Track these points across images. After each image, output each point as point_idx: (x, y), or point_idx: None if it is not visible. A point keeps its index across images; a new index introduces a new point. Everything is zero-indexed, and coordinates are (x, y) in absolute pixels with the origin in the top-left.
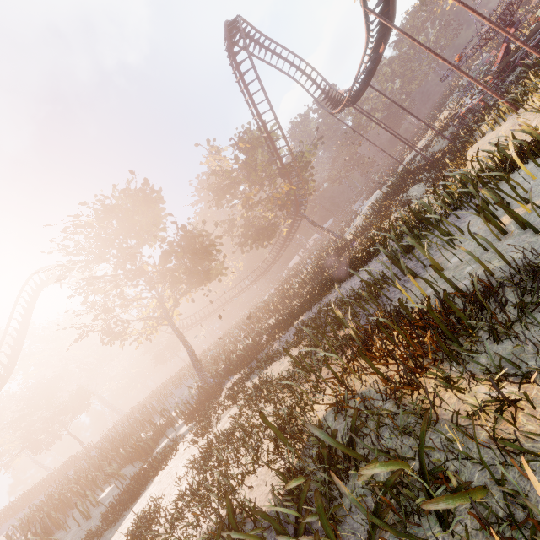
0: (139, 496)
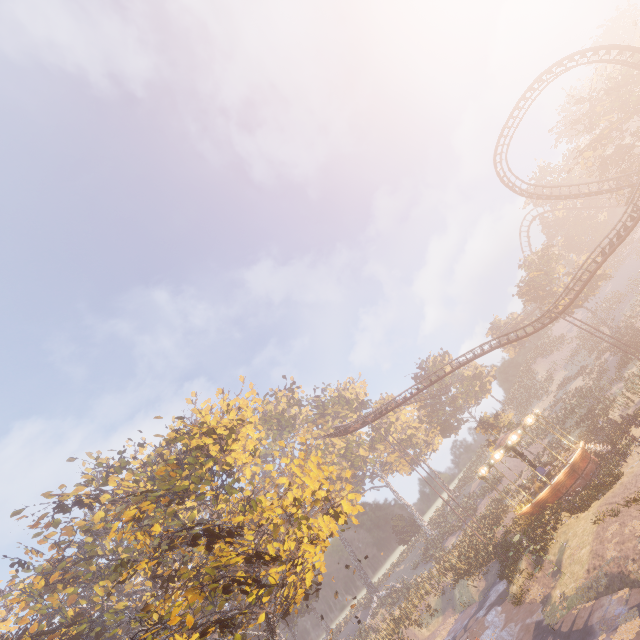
0: (577, 378)
